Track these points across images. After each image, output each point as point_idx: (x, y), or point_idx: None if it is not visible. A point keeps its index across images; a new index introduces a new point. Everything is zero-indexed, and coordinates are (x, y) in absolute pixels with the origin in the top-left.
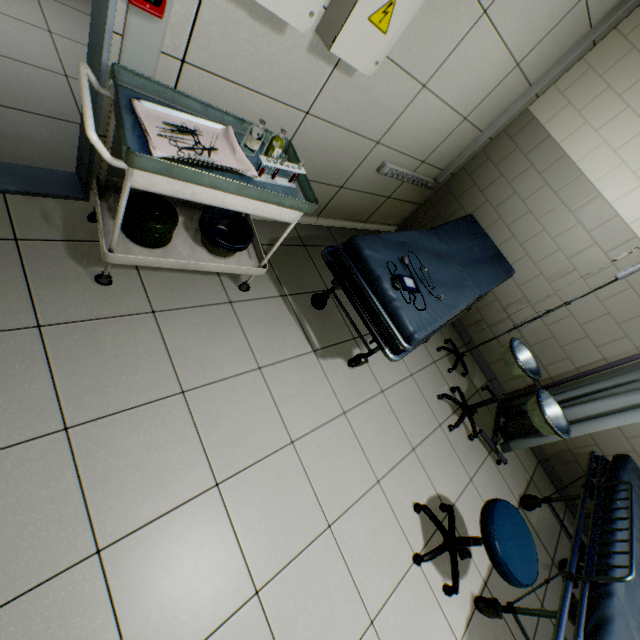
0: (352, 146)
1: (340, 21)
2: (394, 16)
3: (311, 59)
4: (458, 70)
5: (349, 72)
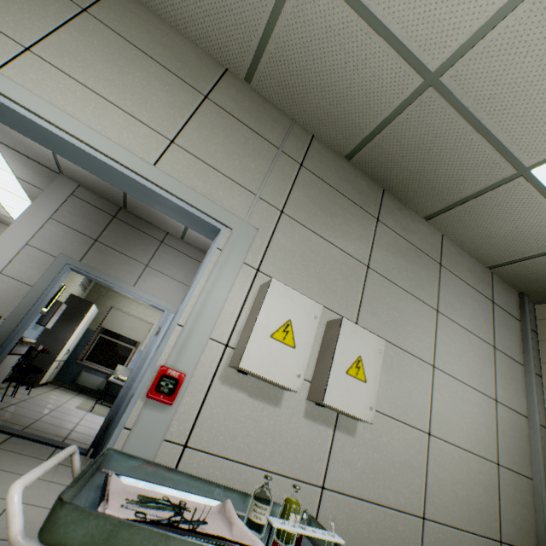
0: (394, 529)
1: (324, 380)
2: (365, 368)
3: (310, 424)
4: (448, 413)
5: (350, 431)
